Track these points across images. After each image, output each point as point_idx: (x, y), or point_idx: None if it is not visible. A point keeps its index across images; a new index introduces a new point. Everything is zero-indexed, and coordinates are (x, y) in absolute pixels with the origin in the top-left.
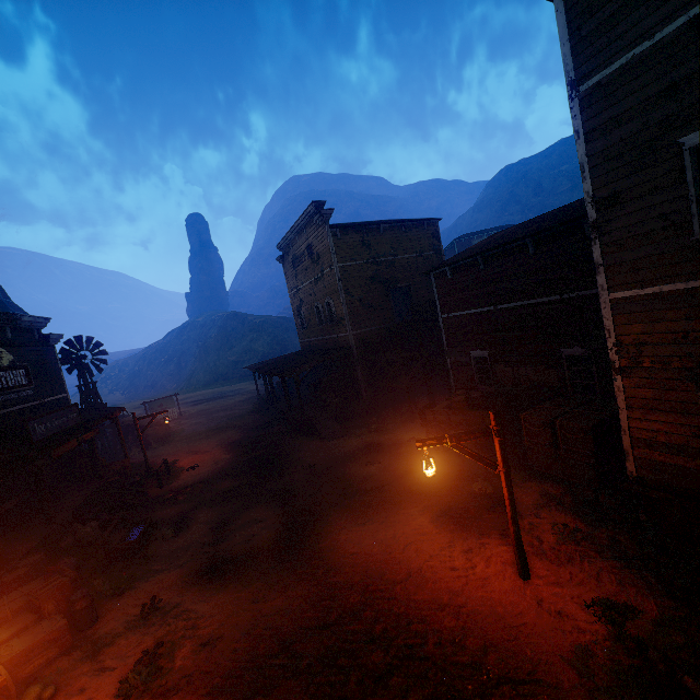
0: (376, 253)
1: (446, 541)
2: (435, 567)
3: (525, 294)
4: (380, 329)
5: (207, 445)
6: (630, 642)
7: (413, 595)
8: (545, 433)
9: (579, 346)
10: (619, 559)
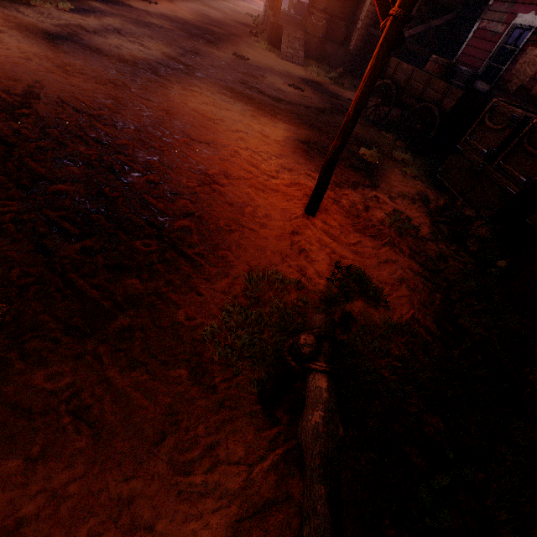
0: None
1: (277, 153)
2: (240, 155)
3: None
4: None
5: (183, 3)
6: (339, 314)
7: (189, 152)
8: (497, 136)
9: None
10: (426, 270)
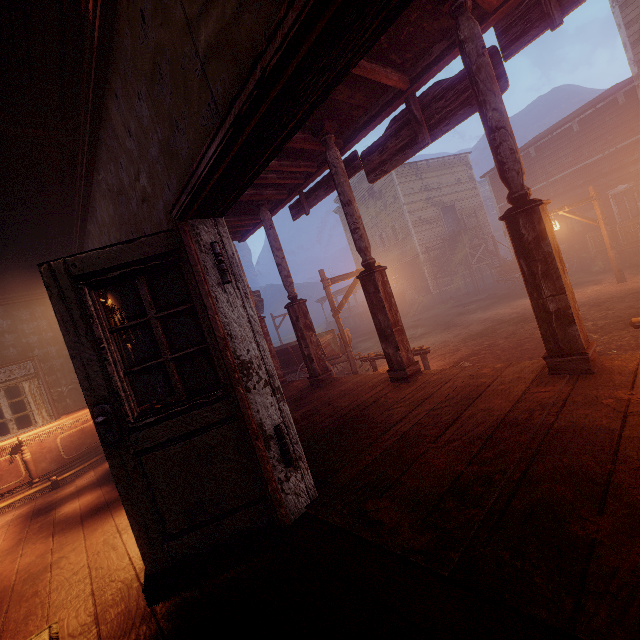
0: (426, 182)
1: None
2: None
3: (572, 163)
4: (436, 239)
5: None
6: None
7: None
8: None
9: (621, 184)
10: None
